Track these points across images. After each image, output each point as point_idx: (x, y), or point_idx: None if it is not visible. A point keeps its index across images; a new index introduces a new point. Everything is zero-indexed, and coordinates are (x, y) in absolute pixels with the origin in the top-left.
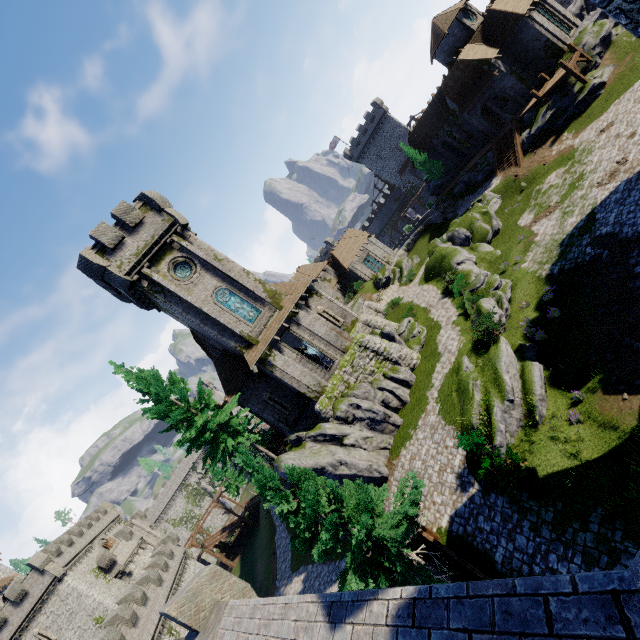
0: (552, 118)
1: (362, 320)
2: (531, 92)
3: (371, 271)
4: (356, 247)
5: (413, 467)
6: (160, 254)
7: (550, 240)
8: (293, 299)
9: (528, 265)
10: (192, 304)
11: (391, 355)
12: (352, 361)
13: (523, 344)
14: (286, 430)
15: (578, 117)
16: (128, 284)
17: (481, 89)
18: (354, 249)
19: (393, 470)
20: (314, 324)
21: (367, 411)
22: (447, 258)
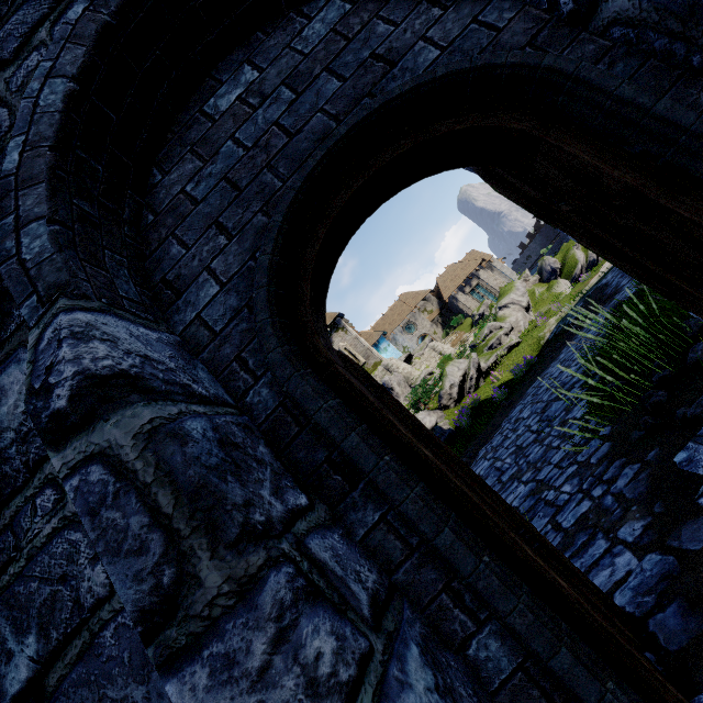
0: None
1: (383, 363)
2: None
3: (478, 304)
4: (464, 274)
5: None
6: None
7: (589, 285)
8: None
9: (552, 320)
10: None
11: None
12: None
13: (436, 427)
14: None
15: None
16: None
17: None
18: (461, 276)
19: None
20: None
21: None
22: (499, 299)
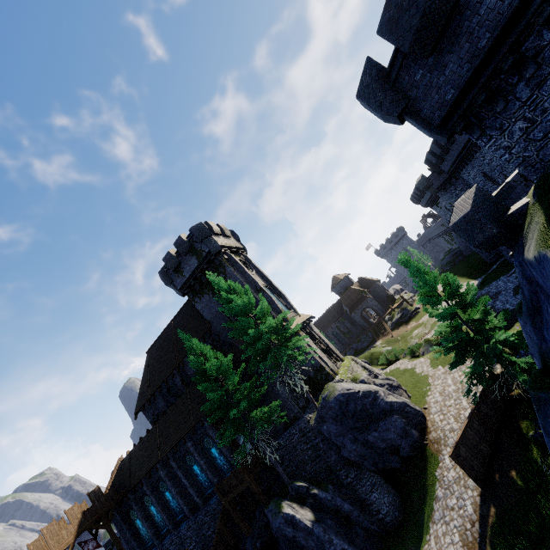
0: (401, 317)
1: None
2: (388, 305)
3: None
4: None
5: (448, 393)
6: (233, 254)
7: None
8: (307, 315)
9: None
10: (253, 280)
11: (375, 371)
12: (350, 365)
13: None
14: (298, 410)
15: (414, 317)
16: (218, 250)
17: (362, 302)
18: None
19: (428, 411)
20: (321, 334)
21: (384, 379)
22: (376, 351)
